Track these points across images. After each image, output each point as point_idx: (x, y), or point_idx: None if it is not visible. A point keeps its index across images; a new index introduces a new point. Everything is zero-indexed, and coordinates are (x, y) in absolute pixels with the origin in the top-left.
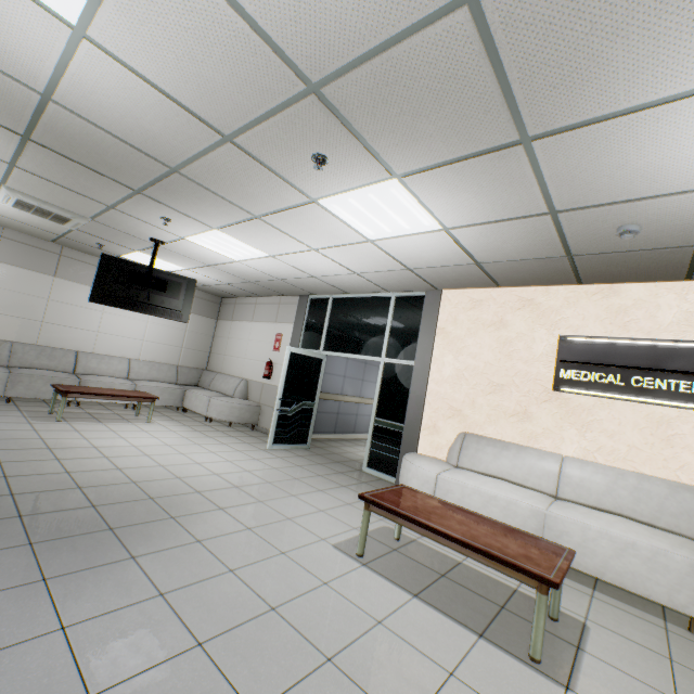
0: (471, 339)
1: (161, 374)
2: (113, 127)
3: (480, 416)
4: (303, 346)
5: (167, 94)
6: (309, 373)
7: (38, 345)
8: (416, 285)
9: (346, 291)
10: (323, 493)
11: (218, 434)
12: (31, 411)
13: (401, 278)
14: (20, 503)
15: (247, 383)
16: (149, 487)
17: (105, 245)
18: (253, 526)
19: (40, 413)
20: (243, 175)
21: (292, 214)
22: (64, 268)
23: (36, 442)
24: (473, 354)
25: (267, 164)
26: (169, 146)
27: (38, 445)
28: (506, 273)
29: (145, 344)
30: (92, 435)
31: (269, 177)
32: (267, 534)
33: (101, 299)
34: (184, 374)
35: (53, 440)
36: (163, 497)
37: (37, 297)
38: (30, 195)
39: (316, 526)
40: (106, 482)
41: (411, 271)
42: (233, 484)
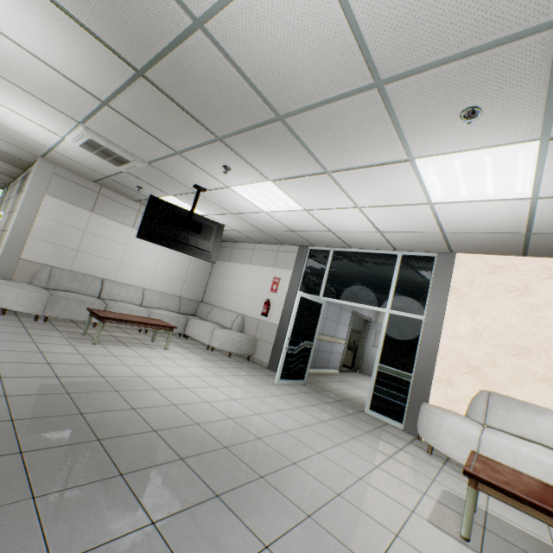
0: (489, 302)
1: (167, 303)
2: (250, 64)
3: (503, 376)
4: (301, 290)
5: (351, 24)
6: (311, 316)
7: (71, 270)
8: (432, 247)
9: (351, 246)
10: (360, 442)
11: (226, 364)
12: (68, 331)
13: (424, 239)
14: (111, 454)
15: (243, 318)
16: (213, 431)
17: (143, 188)
18: (339, 490)
19: (76, 334)
20: (356, 127)
21: (370, 171)
22: (100, 205)
23: (88, 369)
24: (492, 315)
25: (397, 116)
26: (298, 90)
27: (91, 371)
28: (549, 244)
29: (157, 276)
30: (129, 361)
31: (384, 131)
32: (359, 503)
33: (146, 236)
34: (185, 305)
35: (101, 366)
36: (234, 445)
37: (76, 228)
38: (102, 136)
39: (390, 490)
40: (173, 422)
41: (441, 234)
42: (280, 427)
